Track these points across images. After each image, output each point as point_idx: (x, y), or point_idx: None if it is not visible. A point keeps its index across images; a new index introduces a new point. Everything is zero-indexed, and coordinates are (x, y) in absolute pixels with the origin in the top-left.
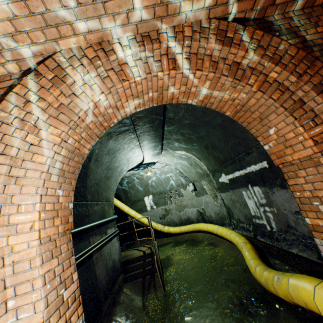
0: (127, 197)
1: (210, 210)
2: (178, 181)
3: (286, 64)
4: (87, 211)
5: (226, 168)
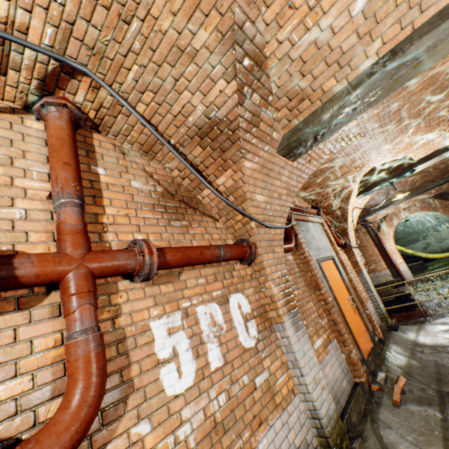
0: None
1: None
2: (434, 222)
3: (447, 207)
4: None
5: None
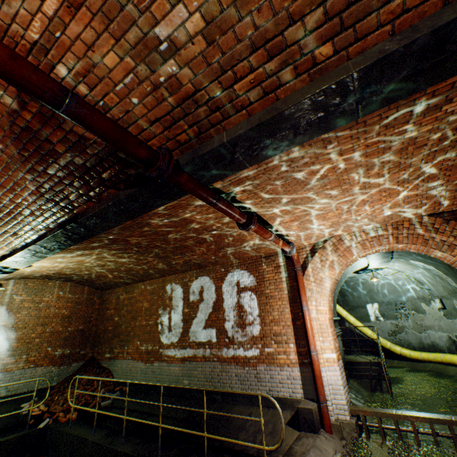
0: (344, 300)
1: None
2: (417, 293)
3: None
4: None
5: None
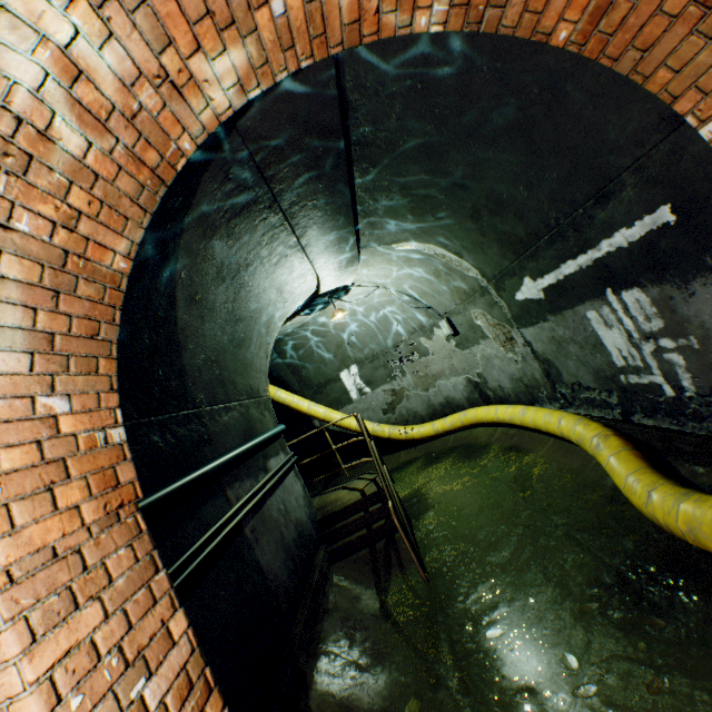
0: (302, 380)
1: (499, 375)
2: (411, 323)
3: None
4: (202, 430)
5: (536, 261)
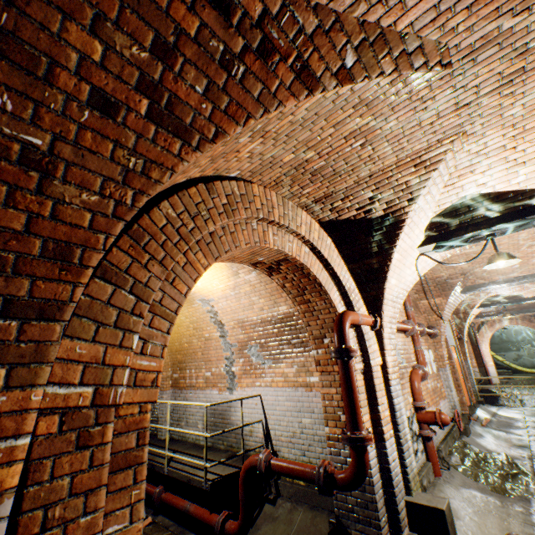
0: None
1: None
2: (531, 336)
3: None
4: None
5: None
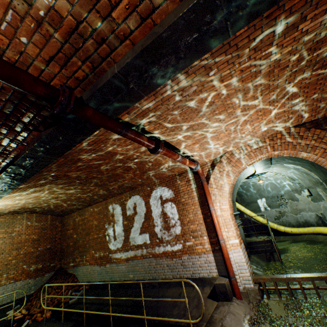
0: (241, 199)
1: None
2: (291, 187)
3: None
4: None
5: None
